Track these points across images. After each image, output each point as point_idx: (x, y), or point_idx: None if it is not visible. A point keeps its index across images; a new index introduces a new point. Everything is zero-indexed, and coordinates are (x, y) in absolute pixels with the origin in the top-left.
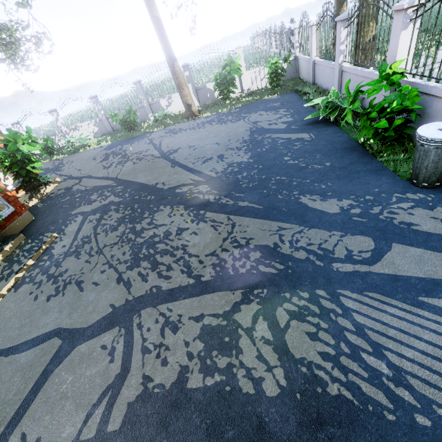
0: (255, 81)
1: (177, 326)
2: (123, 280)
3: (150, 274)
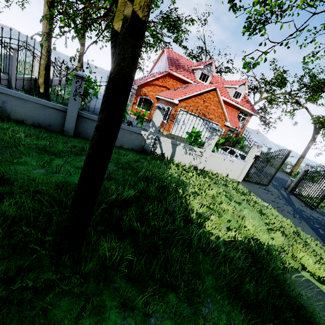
0: None
1: None
2: None
3: None
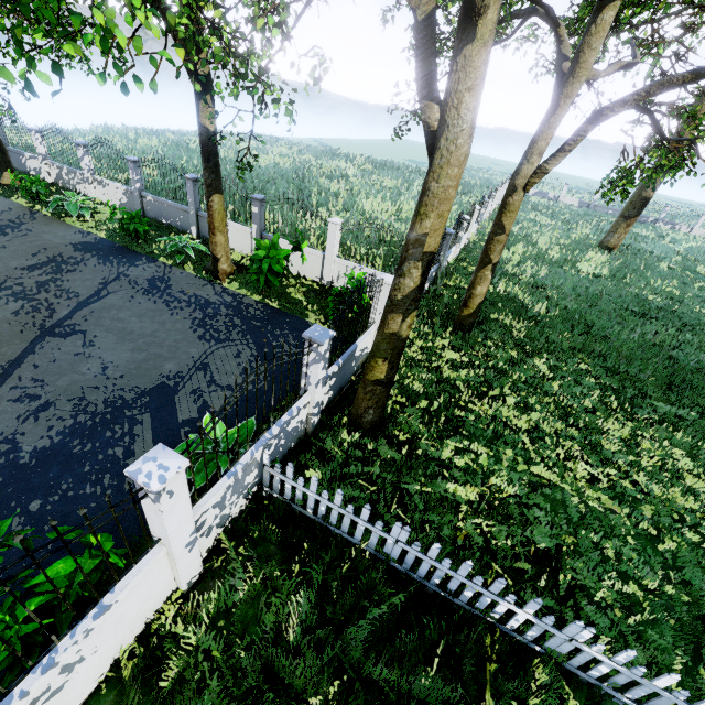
0: (344, 278)
1: None
2: None
3: None
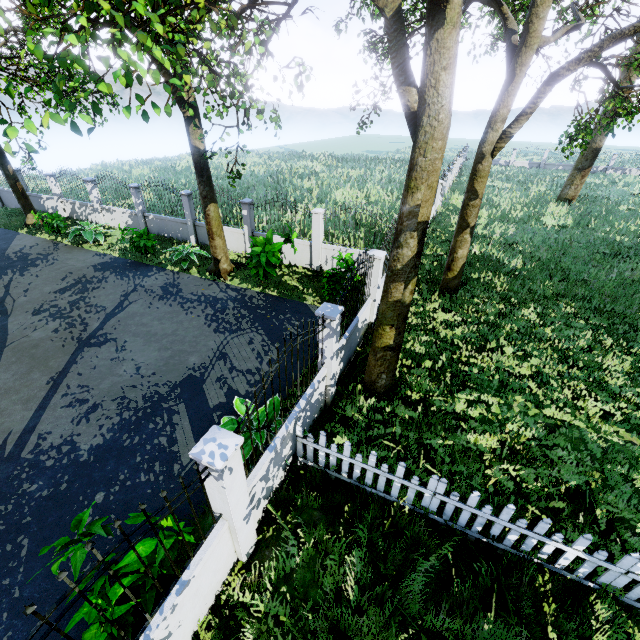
0: (332, 261)
1: None
2: None
3: None
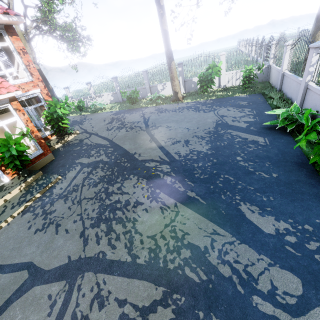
0: (231, 80)
1: (103, 302)
2: (85, 235)
3: (103, 238)
